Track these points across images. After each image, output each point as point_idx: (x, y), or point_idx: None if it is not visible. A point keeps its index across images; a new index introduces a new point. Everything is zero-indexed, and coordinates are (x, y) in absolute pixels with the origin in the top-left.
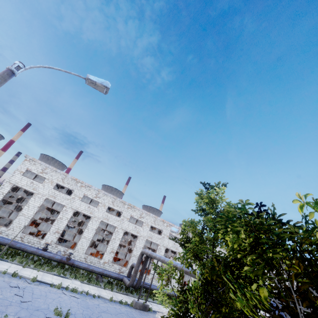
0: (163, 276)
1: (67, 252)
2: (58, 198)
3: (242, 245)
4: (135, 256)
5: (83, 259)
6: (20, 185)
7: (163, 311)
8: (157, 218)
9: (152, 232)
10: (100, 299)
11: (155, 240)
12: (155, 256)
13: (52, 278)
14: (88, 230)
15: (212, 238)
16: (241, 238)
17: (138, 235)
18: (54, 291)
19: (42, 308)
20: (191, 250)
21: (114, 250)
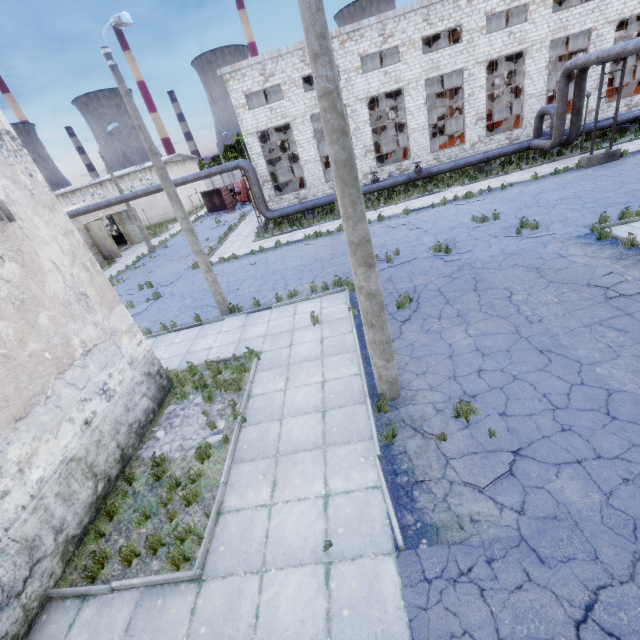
0: None
1: (402, 167)
2: None
3: None
4: (533, 97)
5: (434, 162)
6: (263, 127)
7: None
8: None
9: (562, 13)
10: (515, 187)
11: (579, 26)
12: (620, 52)
13: (420, 201)
14: (413, 116)
15: None
16: None
17: (525, 48)
18: (443, 209)
19: (455, 226)
20: None
21: (480, 116)
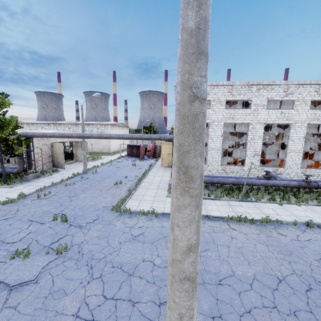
0: None
1: (277, 171)
2: (237, 118)
3: None
4: None
5: (301, 174)
6: None
7: None
8: None
9: None
10: None
11: None
12: None
13: None
14: (293, 142)
15: None
16: None
17: None
18: None
19: None
20: None
21: None
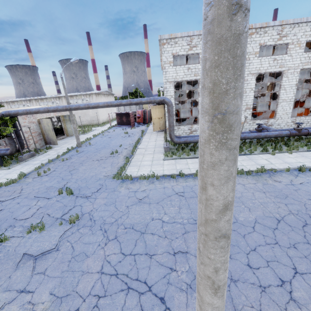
0: None
1: (268, 123)
2: None
3: None
4: None
5: (291, 123)
6: (180, 79)
7: None
8: None
9: None
10: None
11: None
12: None
13: None
14: (285, 91)
15: None
16: None
17: None
18: None
19: None
20: None
21: None
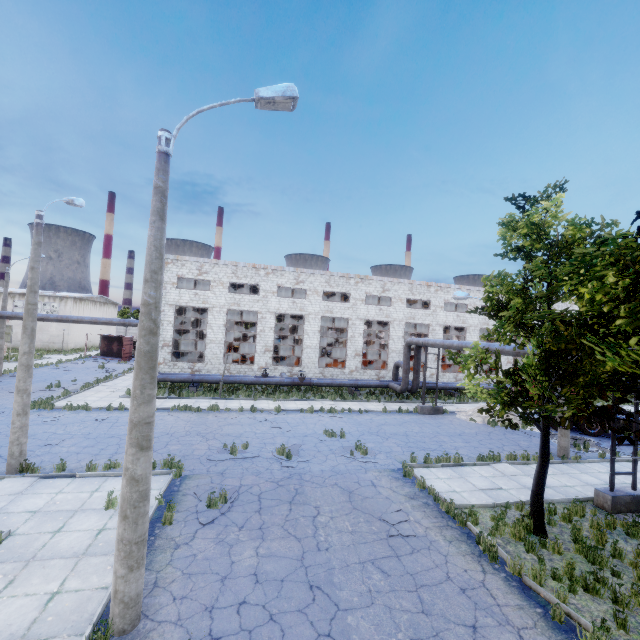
0: (469, 364)
1: (293, 371)
2: (244, 305)
3: (611, 292)
4: (395, 352)
5: (319, 375)
6: (184, 304)
7: (465, 410)
8: (414, 283)
9: (412, 309)
10: (369, 414)
11: (422, 320)
12: (433, 343)
13: (296, 404)
14: (309, 336)
15: (547, 292)
16: (606, 281)
17: (390, 321)
18: (309, 416)
19: (310, 433)
20: (510, 319)
21: (358, 352)
